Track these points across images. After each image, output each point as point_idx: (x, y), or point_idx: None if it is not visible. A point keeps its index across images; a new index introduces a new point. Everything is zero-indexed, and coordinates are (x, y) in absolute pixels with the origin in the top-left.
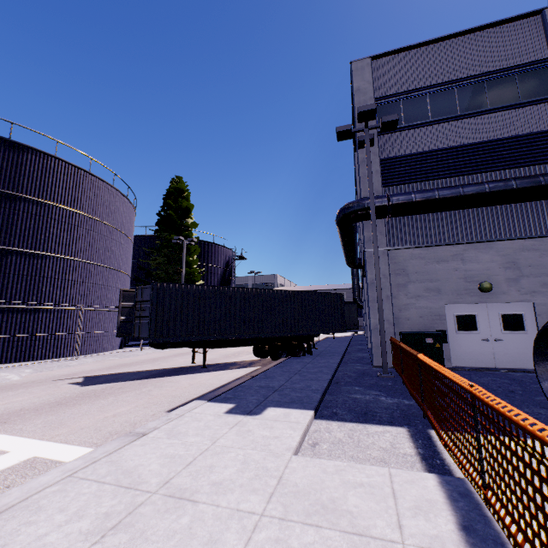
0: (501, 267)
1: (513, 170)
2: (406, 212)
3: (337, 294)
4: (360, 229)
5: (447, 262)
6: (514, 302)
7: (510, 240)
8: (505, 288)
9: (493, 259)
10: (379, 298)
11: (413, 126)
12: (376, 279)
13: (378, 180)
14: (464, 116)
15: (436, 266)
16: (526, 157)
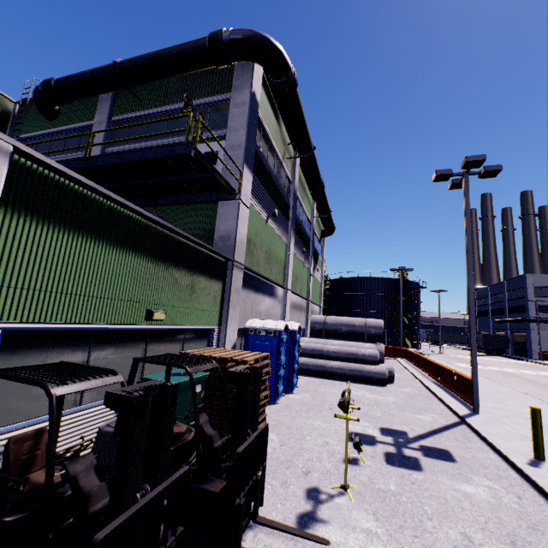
0: None
1: None
2: (544, 323)
3: (507, 336)
4: (506, 311)
5: None
6: None
7: None
8: None
9: None
10: (540, 343)
11: (544, 297)
12: (539, 339)
13: (534, 310)
14: None
15: None
16: None
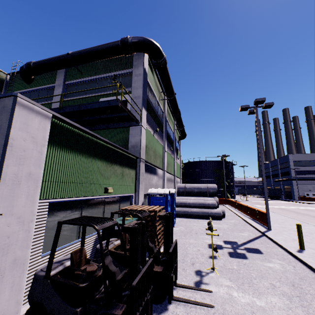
0: (312, 188)
1: (313, 175)
2: (300, 180)
3: (281, 189)
4: (279, 175)
5: (304, 186)
6: (313, 192)
7: (313, 184)
8: (312, 190)
9: (311, 186)
10: (298, 191)
11: (299, 166)
12: (297, 189)
13: (294, 174)
14: (306, 166)
15: (303, 187)
16: (314, 173)
